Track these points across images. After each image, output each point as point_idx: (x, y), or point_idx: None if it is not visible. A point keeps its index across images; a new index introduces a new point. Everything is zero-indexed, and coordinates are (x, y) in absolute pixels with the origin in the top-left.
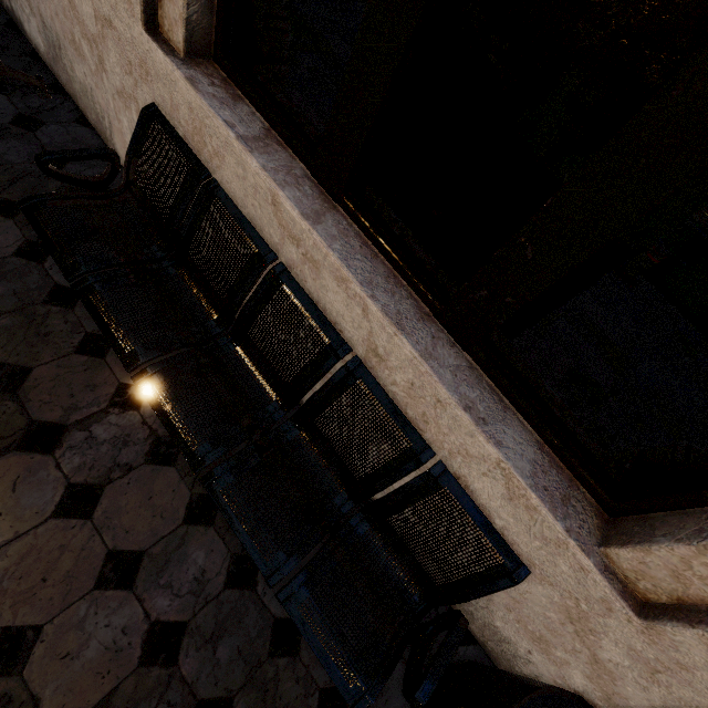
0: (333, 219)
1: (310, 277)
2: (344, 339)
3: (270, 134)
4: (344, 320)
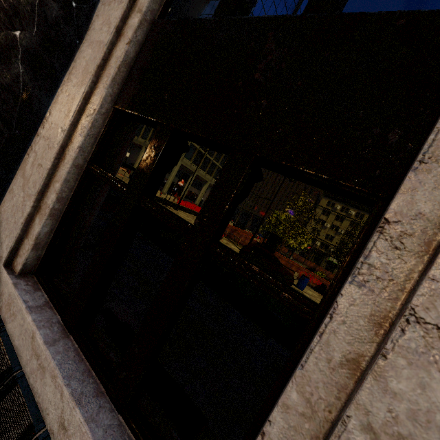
0: None
1: None
2: None
3: None
4: None
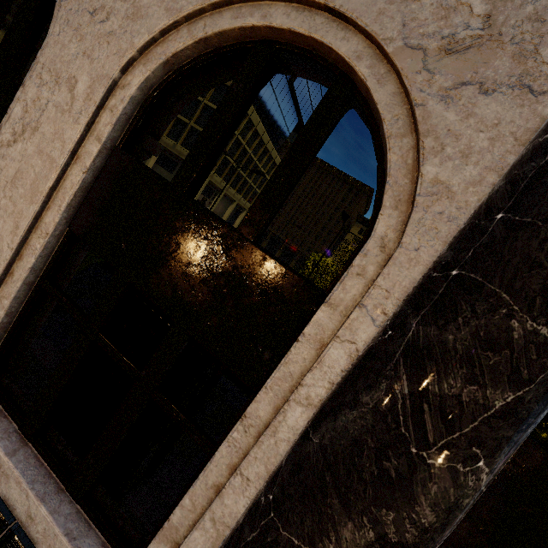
0: (24, 451)
1: (4, 482)
2: (17, 513)
3: (2, 412)
4: (18, 502)
